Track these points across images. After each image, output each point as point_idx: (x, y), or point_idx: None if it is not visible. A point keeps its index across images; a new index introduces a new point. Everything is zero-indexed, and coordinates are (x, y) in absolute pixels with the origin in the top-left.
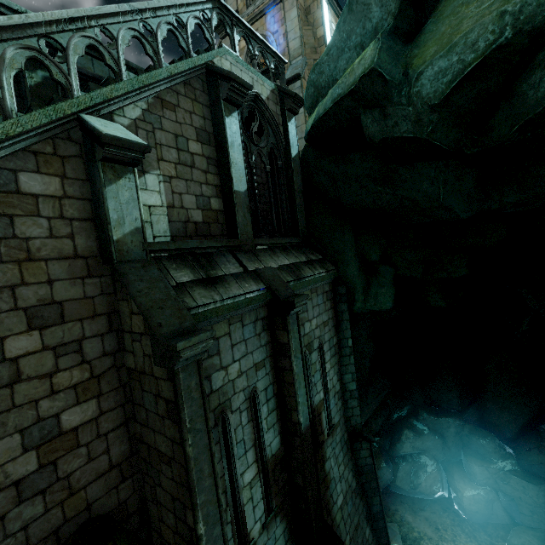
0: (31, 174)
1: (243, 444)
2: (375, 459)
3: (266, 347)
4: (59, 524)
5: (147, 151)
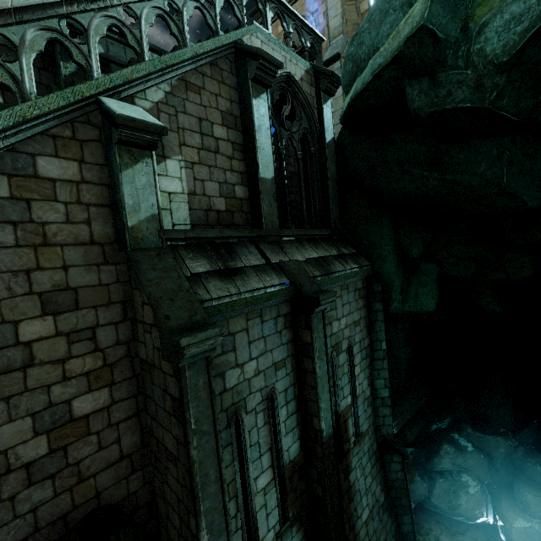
0: (50, 159)
1: (258, 448)
2: (409, 471)
3: (288, 346)
4: (67, 510)
5: (164, 133)
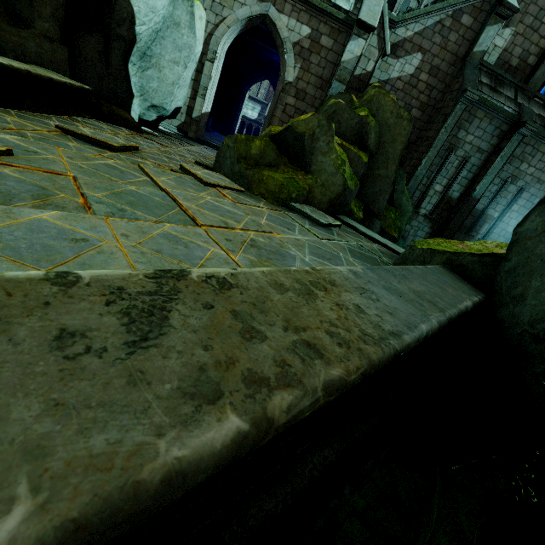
0: (467, 16)
1: (446, 173)
2: None
3: (491, 147)
4: None
5: (516, 12)
